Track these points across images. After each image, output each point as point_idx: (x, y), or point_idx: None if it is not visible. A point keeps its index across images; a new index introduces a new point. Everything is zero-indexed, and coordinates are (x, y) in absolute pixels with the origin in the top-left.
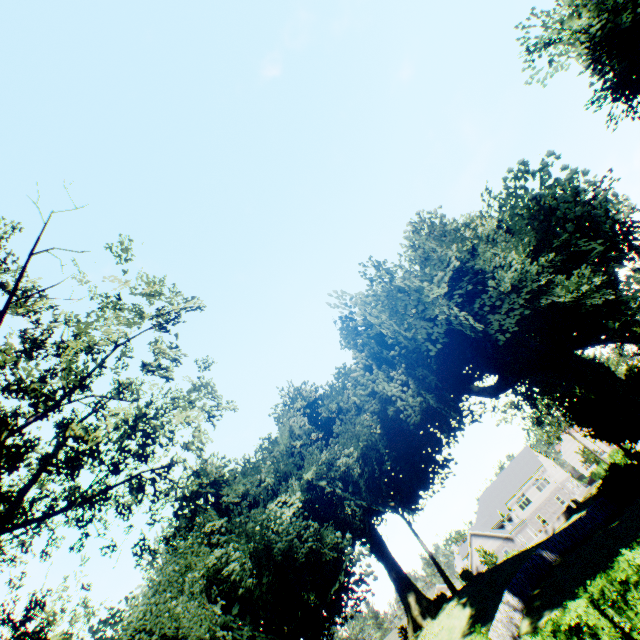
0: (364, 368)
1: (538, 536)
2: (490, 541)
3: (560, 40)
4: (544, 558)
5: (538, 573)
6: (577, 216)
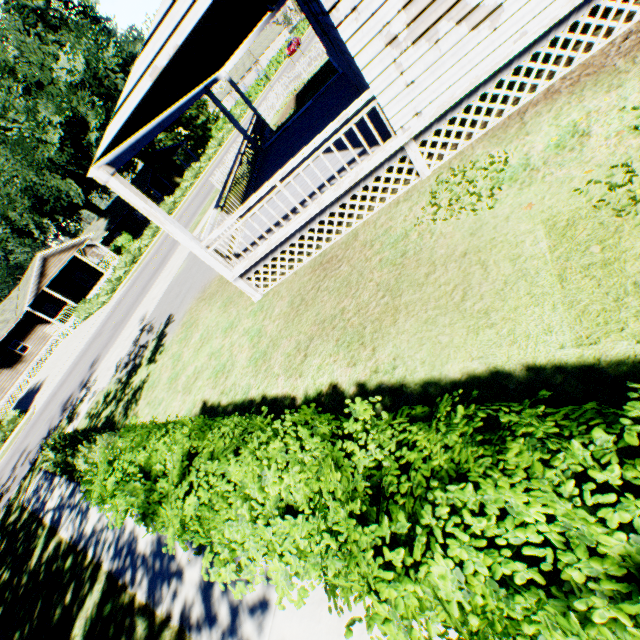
0: None
1: None
2: None
3: None
4: None
5: None
6: None
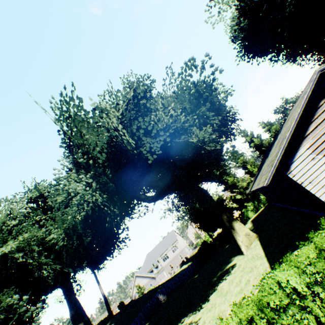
0: (68, 171)
1: (167, 276)
2: (145, 279)
3: None
4: (159, 299)
5: (153, 309)
6: (213, 104)
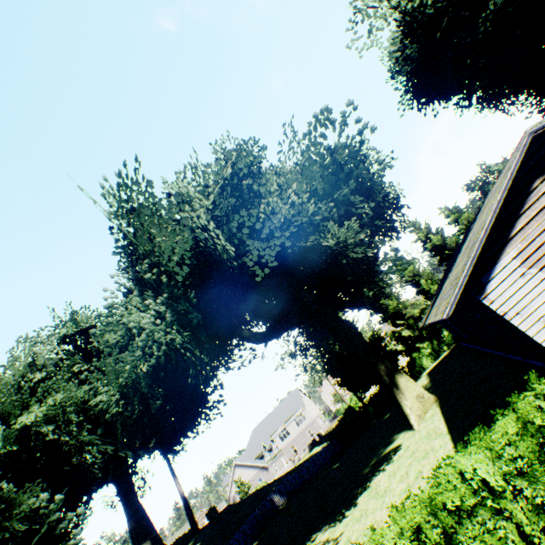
0: (126, 293)
1: (287, 465)
2: (250, 470)
3: (380, 8)
4: (274, 503)
5: (264, 520)
6: (361, 181)
